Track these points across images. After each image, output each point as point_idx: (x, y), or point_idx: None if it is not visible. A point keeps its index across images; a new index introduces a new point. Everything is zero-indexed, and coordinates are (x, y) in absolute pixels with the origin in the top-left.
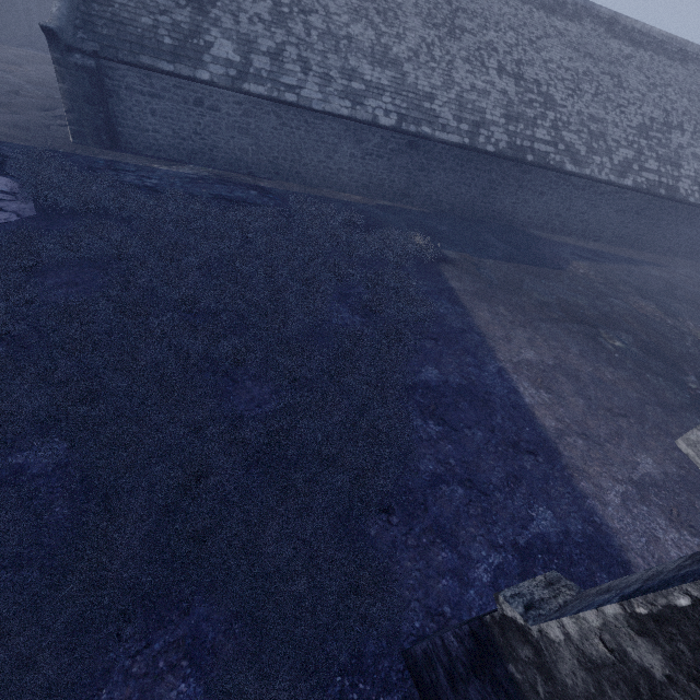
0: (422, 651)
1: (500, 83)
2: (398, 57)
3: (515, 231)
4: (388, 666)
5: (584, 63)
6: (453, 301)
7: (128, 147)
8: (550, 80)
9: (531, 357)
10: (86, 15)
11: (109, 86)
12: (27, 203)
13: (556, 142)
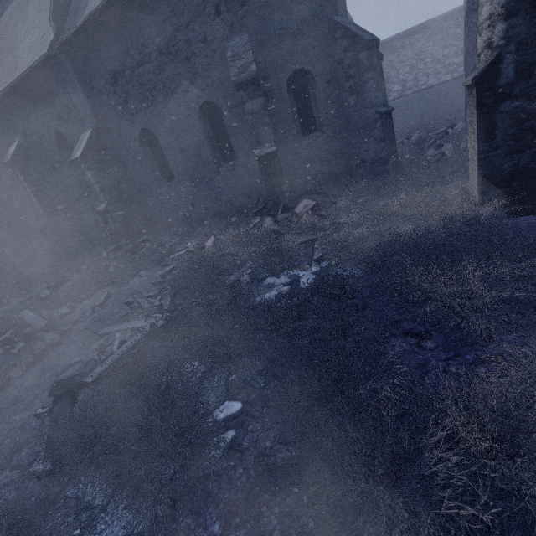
0: None
1: None
2: None
3: None
4: None
5: None
6: None
7: None
8: None
9: None
10: None
11: None
12: None
13: None
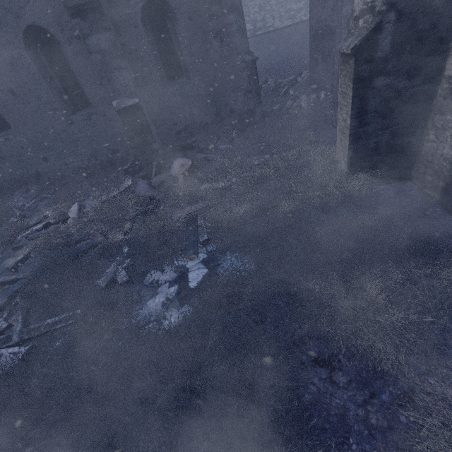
0: None
1: None
2: None
3: None
4: None
5: None
6: None
7: None
8: None
9: None
10: None
11: None
12: None
13: None
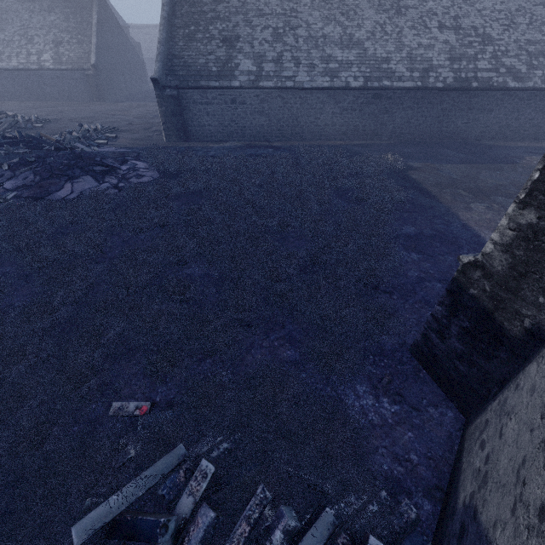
0: (421, 335)
1: (442, 36)
2: (360, 39)
3: (470, 144)
4: (401, 355)
5: (515, 3)
6: (421, 191)
7: (194, 138)
8: (485, 23)
9: (489, 216)
10: (171, 67)
11: (184, 104)
12: (155, 172)
13: (497, 68)
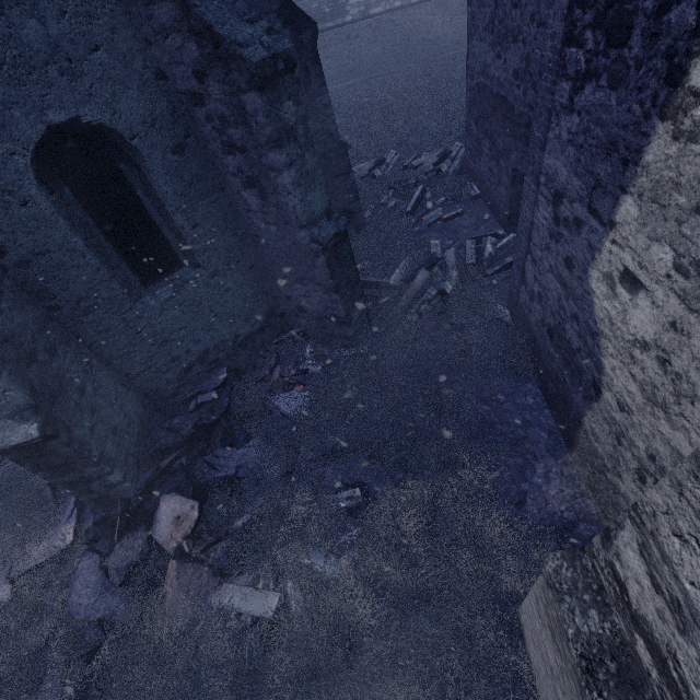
0: None
1: None
2: None
3: None
4: None
5: None
6: None
7: None
8: None
9: None
10: None
11: None
12: None
13: None
